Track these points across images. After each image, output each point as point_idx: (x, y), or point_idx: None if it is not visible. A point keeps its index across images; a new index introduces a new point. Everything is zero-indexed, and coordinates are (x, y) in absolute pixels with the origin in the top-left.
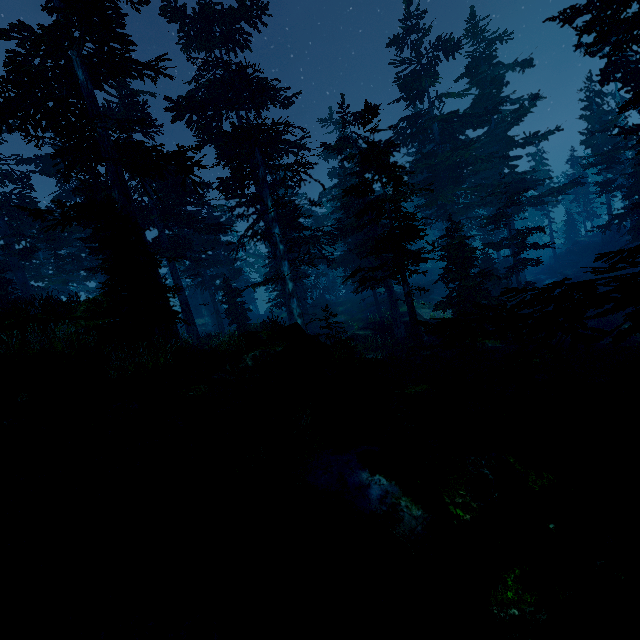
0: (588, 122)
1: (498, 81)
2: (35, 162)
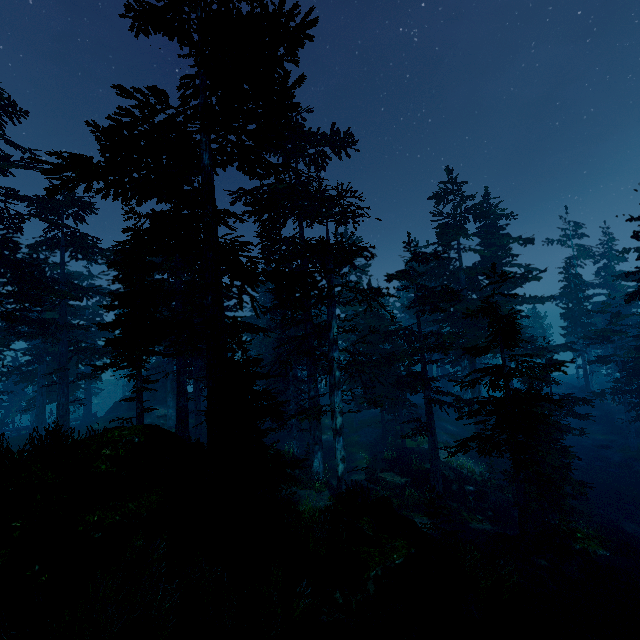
0: (568, 296)
1: (505, 247)
2: (30, 200)
